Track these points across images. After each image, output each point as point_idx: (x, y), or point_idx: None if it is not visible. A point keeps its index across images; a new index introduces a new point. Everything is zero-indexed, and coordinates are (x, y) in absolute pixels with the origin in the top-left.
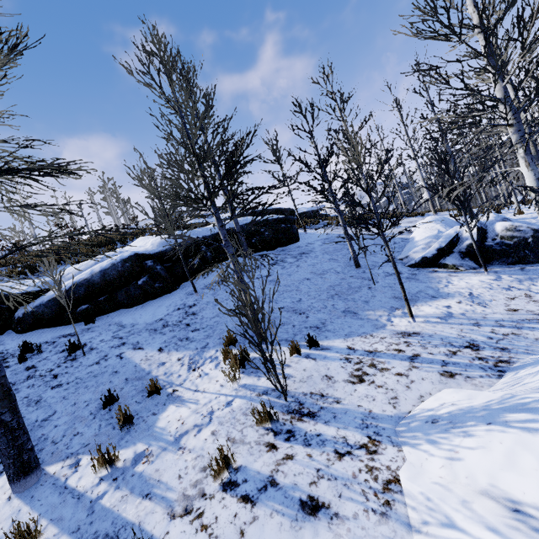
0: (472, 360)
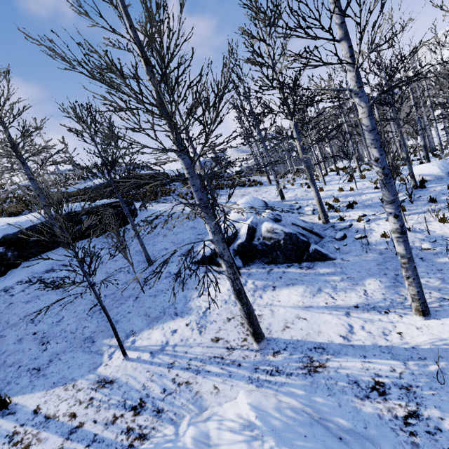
0: (119, 435)
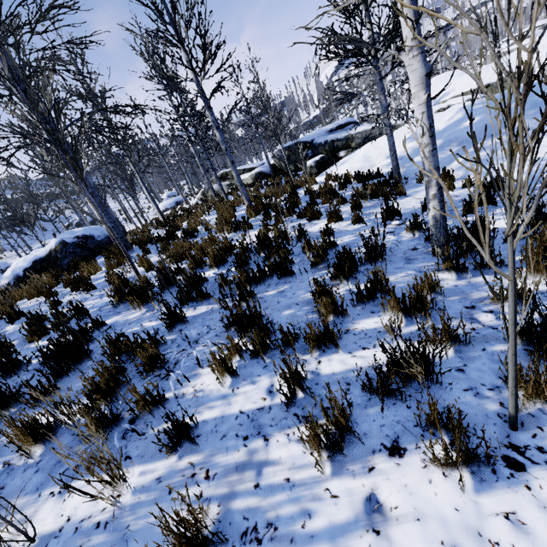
0: None
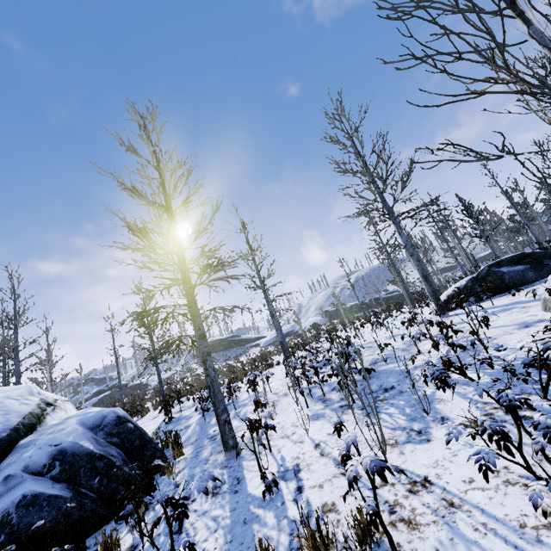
0: None
